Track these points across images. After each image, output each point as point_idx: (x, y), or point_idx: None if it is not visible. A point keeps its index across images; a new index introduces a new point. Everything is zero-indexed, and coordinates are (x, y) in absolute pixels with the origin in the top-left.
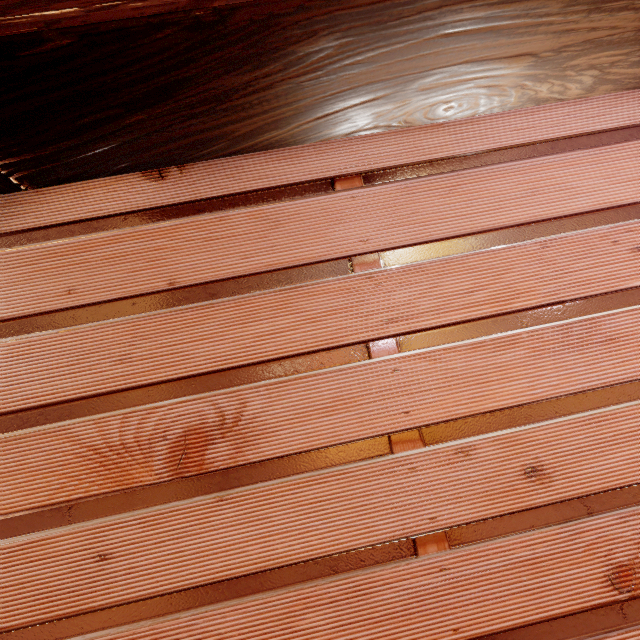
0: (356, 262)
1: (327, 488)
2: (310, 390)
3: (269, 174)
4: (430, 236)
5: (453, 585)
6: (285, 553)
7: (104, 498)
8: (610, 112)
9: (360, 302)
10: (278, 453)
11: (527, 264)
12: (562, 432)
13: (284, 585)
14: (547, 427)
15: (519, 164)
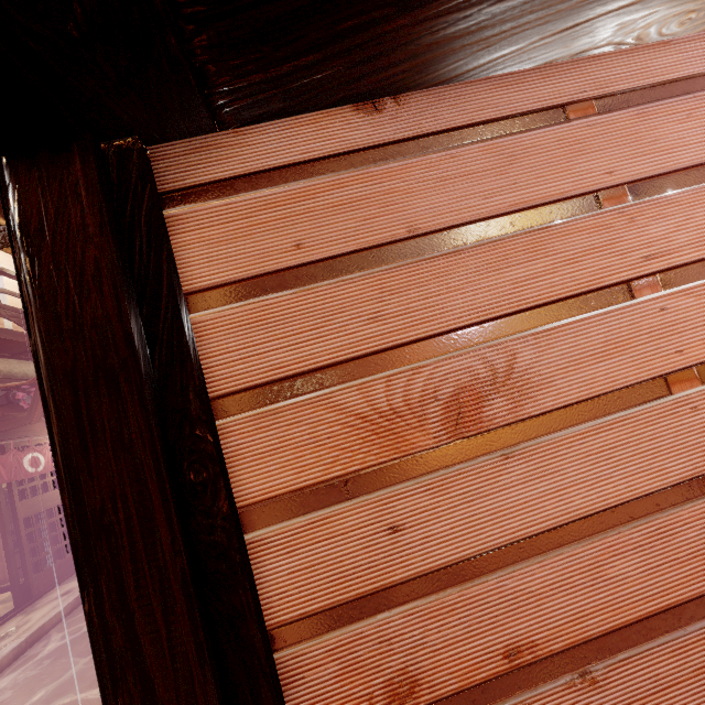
0: (604, 197)
1: (613, 435)
2: (579, 336)
3: (496, 103)
4: (675, 165)
5: None
6: (582, 504)
7: (383, 468)
8: None
9: (615, 239)
10: (558, 404)
11: None
12: None
13: (587, 536)
14: None
15: None
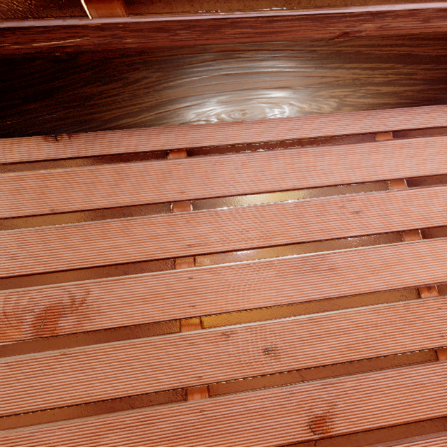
0: (175, 206)
1: (134, 352)
2: (133, 286)
3: (127, 144)
4: (225, 193)
5: (207, 421)
6: (100, 392)
7: None
8: (351, 123)
9: (173, 232)
10: (106, 326)
11: (284, 216)
12: (292, 326)
13: (96, 414)
14: (282, 322)
15: (288, 151)
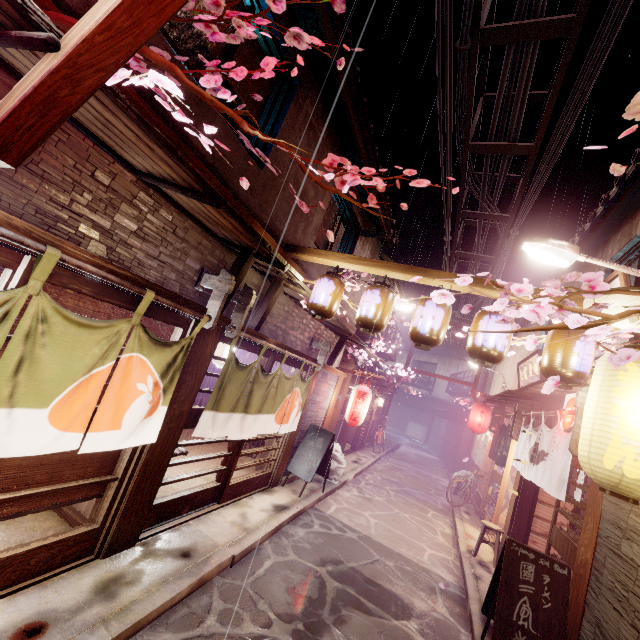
0: None
1: None
2: None
3: None
4: None
5: None
6: None
7: None
8: None
9: None
10: None
11: None
12: None
13: None
14: None
15: None
